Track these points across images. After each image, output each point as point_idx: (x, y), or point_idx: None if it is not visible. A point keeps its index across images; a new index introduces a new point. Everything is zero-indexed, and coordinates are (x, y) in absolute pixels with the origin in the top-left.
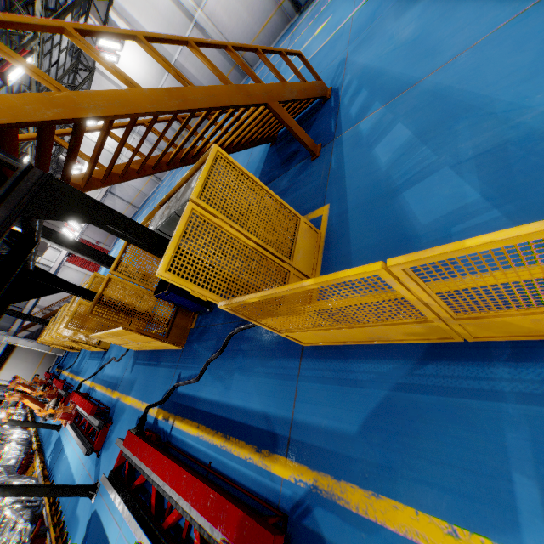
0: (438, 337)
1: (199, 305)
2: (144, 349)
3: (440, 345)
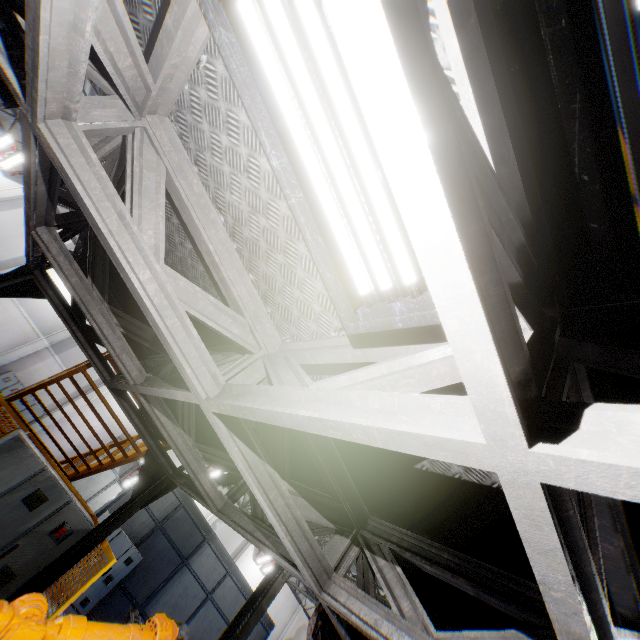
0: None
1: None
2: None
3: None
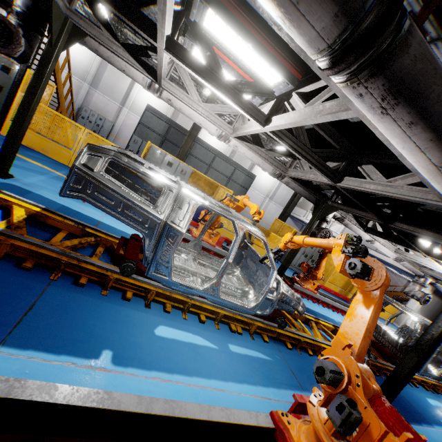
0: (63, 161)
1: None
2: None
3: (61, 163)
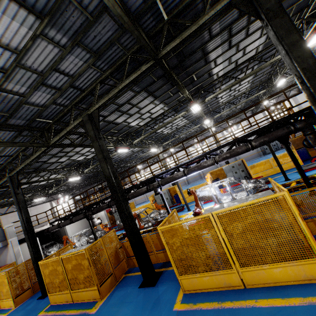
0: None
1: (308, 156)
2: (266, 176)
3: None
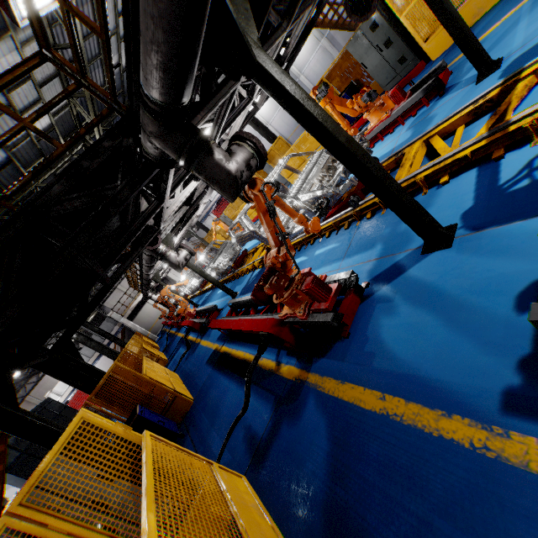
0: None
1: None
2: None
3: None
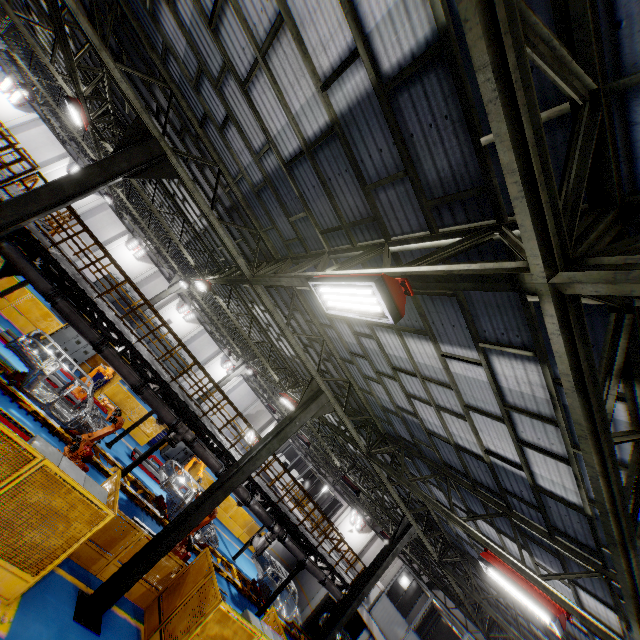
0: None
1: None
2: None
3: None
